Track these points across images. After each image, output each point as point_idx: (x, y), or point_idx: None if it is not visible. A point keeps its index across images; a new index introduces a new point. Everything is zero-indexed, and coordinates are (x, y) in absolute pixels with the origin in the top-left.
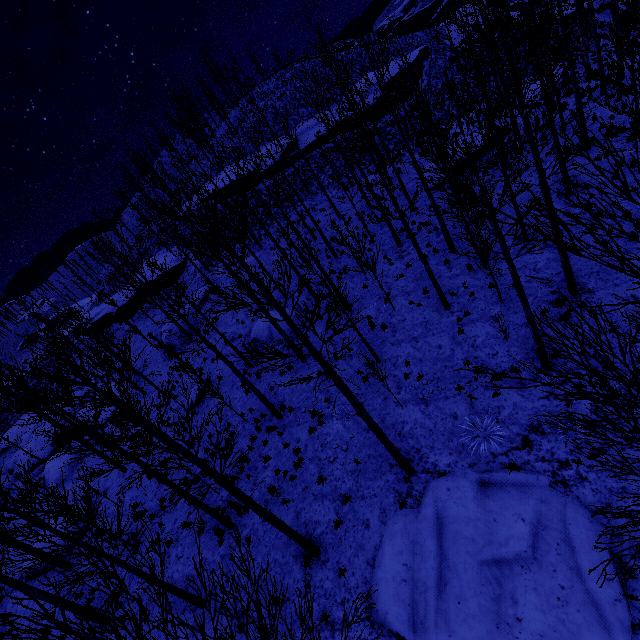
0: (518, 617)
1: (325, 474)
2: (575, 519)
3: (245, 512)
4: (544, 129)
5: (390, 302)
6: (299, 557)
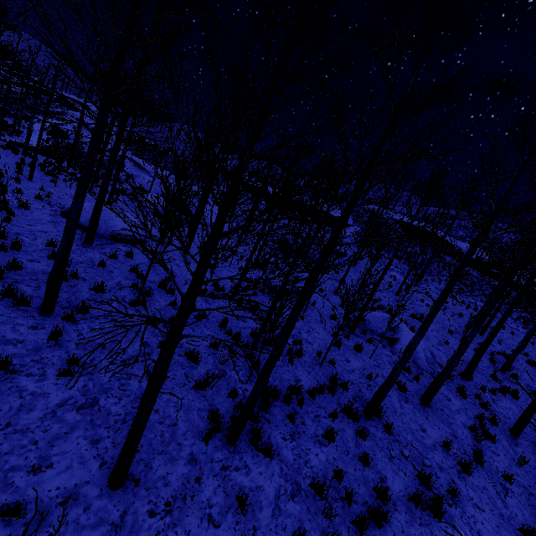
0: None
1: None
2: None
3: (259, 451)
4: None
5: None
6: None
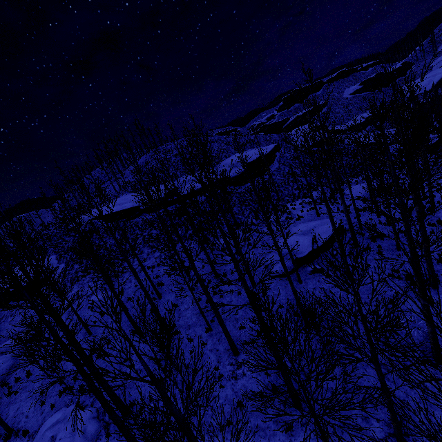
0: None
1: None
2: None
3: None
4: (377, 239)
5: None
6: None
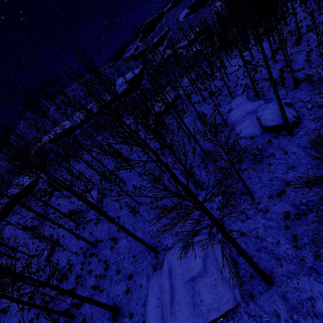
0: (201, 300)
1: (120, 268)
2: (217, 248)
3: (81, 306)
4: (191, 95)
5: (141, 176)
6: (110, 318)
